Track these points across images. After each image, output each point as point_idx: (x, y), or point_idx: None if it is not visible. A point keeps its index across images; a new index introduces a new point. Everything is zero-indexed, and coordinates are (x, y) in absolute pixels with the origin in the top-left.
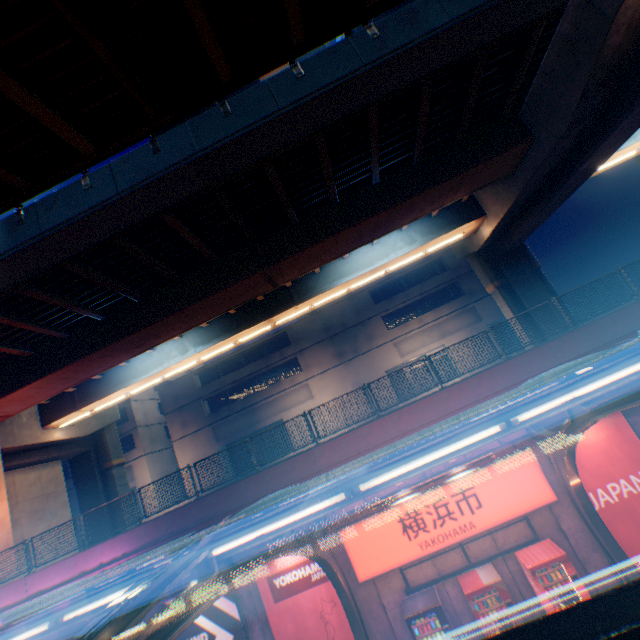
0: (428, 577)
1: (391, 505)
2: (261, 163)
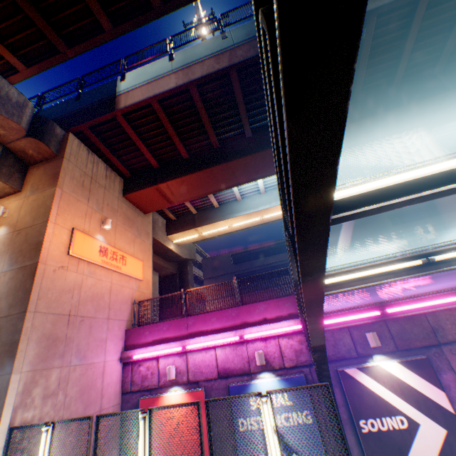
0: None
1: None
2: None
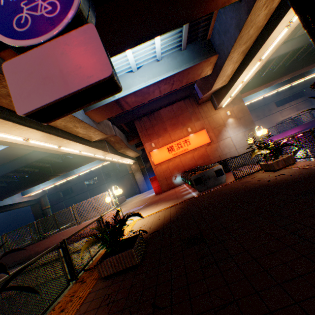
0: None
1: None
2: None
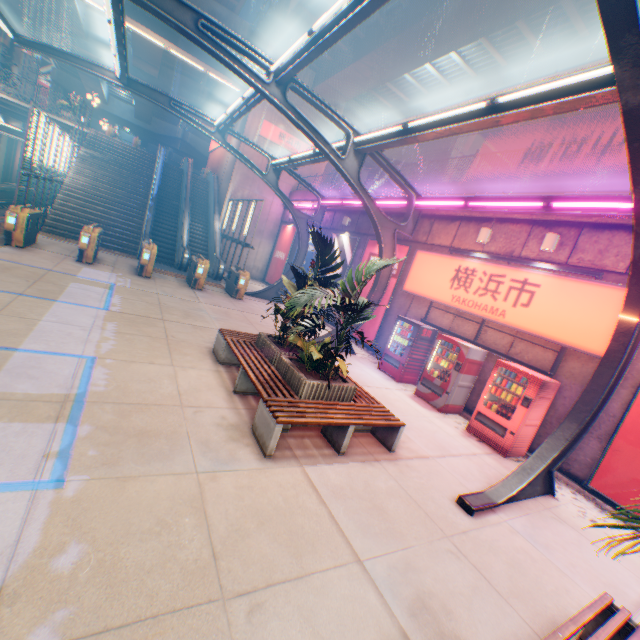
0: (440, 326)
1: (460, 256)
2: None
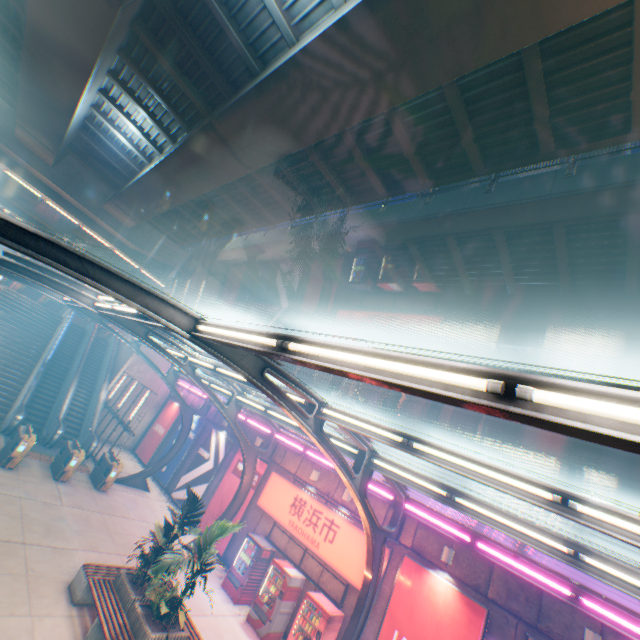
0: (280, 544)
1: (299, 486)
2: (371, 245)
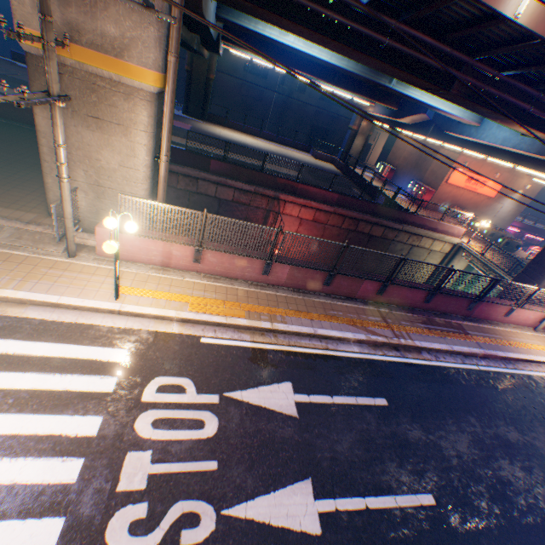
0: None
1: None
2: None
